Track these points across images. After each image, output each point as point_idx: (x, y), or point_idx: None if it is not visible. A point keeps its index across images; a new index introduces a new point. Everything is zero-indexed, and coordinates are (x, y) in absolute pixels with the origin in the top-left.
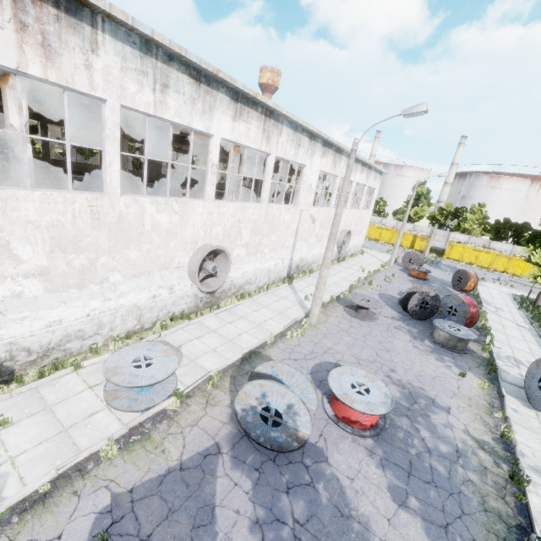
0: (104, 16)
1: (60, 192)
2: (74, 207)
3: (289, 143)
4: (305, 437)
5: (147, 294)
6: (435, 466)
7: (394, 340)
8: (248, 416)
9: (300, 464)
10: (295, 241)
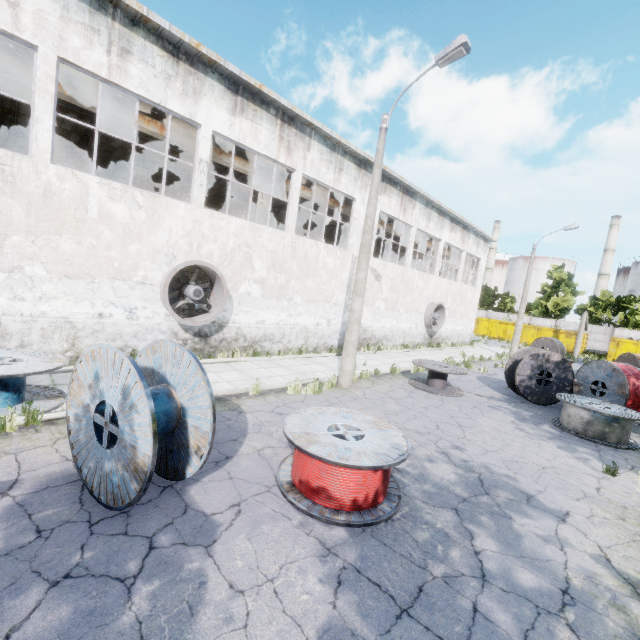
0: None
1: None
2: None
3: (324, 163)
4: (146, 465)
5: (89, 309)
6: (489, 610)
7: (480, 417)
8: (81, 430)
9: (142, 540)
10: (348, 298)
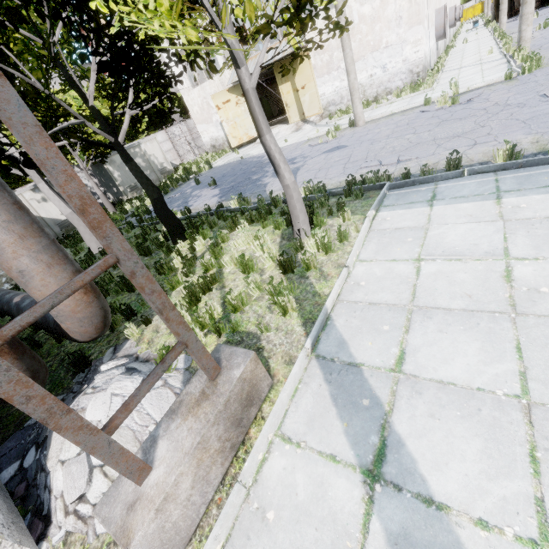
0: None
1: None
2: None
3: None
4: None
5: None
6: None
7: None
8: None
9: None
10: None
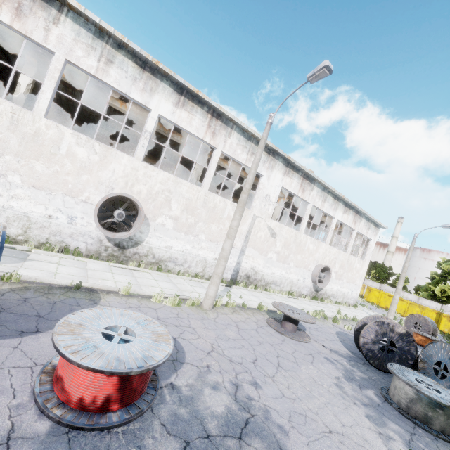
0: (70, 9)
1: None
2: None
3: (240, 147)
4: None
5: (43, 211)
6: None
7: (307, 364)
8: None
9: None
10: (245, 245)
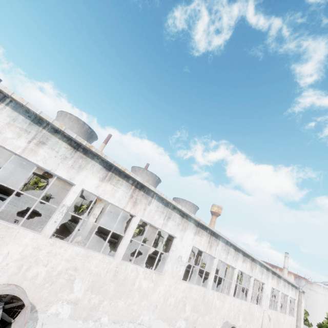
0: (221, 237)
1: (199, 286)
2: (201, 293)
3: (259, 272)
4: None
5: None
6: None
7: None
8: None
9: None
10: None
